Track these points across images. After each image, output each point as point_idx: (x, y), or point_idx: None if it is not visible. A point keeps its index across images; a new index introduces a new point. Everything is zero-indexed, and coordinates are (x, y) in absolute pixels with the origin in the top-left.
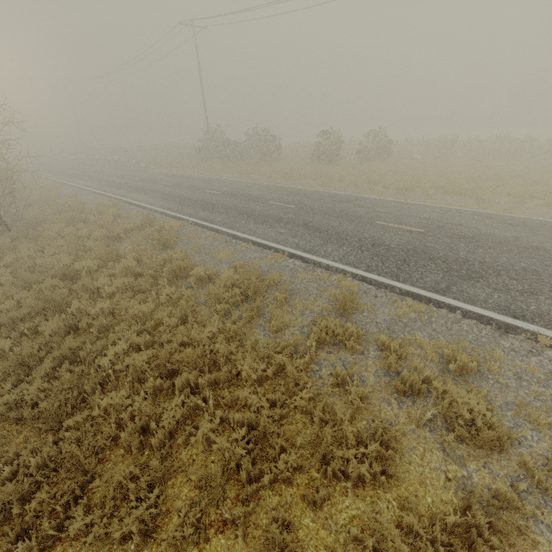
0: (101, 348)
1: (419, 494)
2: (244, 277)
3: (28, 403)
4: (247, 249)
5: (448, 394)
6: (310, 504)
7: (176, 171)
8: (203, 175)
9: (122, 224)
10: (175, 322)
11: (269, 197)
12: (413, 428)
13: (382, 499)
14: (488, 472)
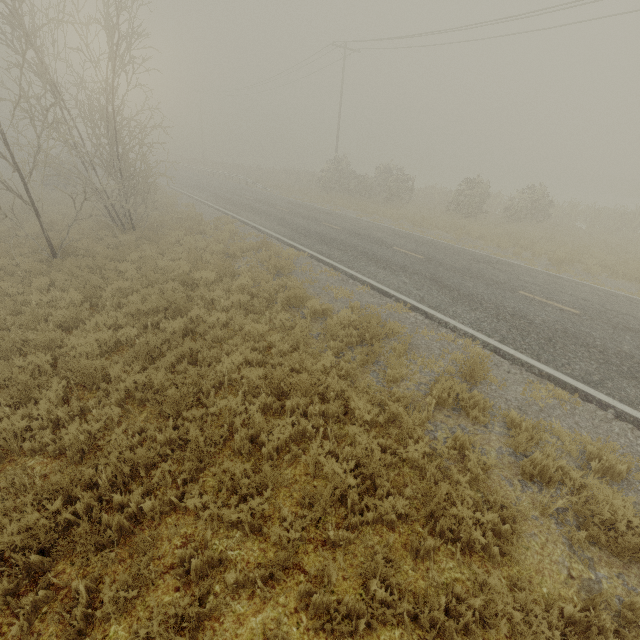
0: (215, 355)
1: (534, 581)
2: (364, 319)
3: (151, 388)
4: (364, 292)
5: (586, 489)
6: (412, 551)
7: (293, 197)
8: (322, 207)
9: (238, 242)
10: (287, 348)
11: (394, 242)
12: (536, 515)
13: (490, 573)
14: (622, 583)
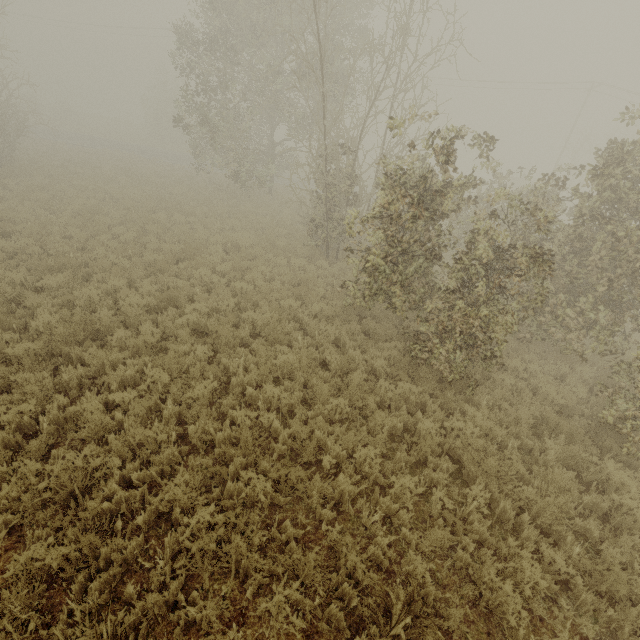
0: None
1: None
2: None
3: None
4: None
5: None
6: None
7: None
8: None
9: None
10: None
11: None
12: None
13: None
14: None
